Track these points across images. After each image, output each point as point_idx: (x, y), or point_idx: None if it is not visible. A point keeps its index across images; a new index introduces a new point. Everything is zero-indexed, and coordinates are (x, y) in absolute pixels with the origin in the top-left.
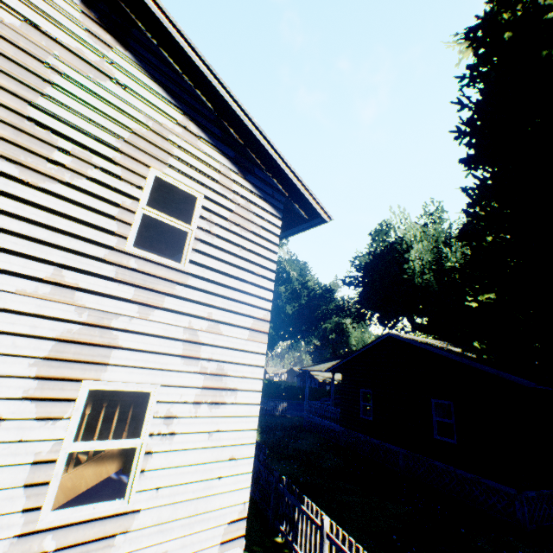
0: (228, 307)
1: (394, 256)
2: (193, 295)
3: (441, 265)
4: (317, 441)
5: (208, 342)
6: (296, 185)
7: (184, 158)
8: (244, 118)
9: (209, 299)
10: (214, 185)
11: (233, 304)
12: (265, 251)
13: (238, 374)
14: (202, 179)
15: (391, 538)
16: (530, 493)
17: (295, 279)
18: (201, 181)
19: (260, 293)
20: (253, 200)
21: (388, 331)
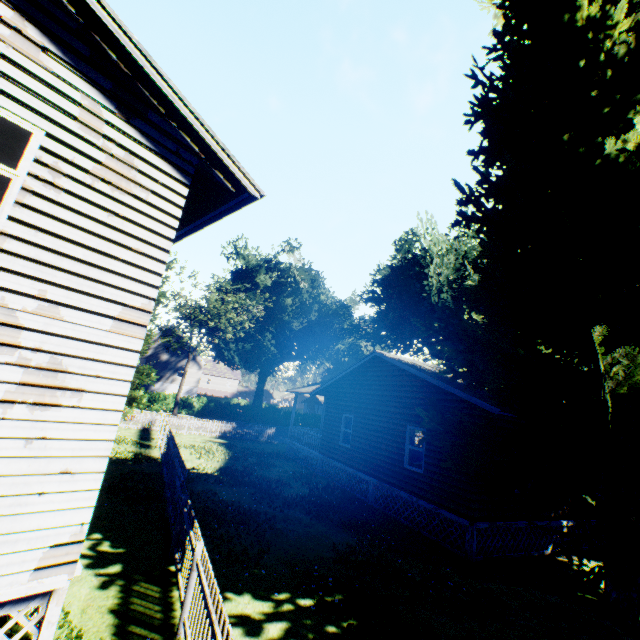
0: (79, 286)
1: (415, 270)
2: (12, 263)
3: (460, 283)
4: (293, 469)
5: (36, 328)
6: (207, 141)
7: (11, 74)
8: (116, 32)
9: (43, 272)
10: (69, 121)
11: (89, 284)
12: (155, 223)
13: (87, 372)
14: (45, 109)
15: (313, 568)
16: (482, 525)
17: (305, 291)
18: (43, 112)
19: (140, 275)
20: (141, 154)
21: (374, 350)
